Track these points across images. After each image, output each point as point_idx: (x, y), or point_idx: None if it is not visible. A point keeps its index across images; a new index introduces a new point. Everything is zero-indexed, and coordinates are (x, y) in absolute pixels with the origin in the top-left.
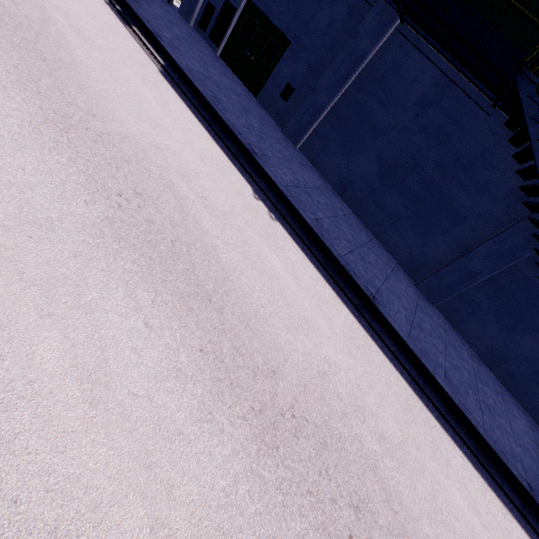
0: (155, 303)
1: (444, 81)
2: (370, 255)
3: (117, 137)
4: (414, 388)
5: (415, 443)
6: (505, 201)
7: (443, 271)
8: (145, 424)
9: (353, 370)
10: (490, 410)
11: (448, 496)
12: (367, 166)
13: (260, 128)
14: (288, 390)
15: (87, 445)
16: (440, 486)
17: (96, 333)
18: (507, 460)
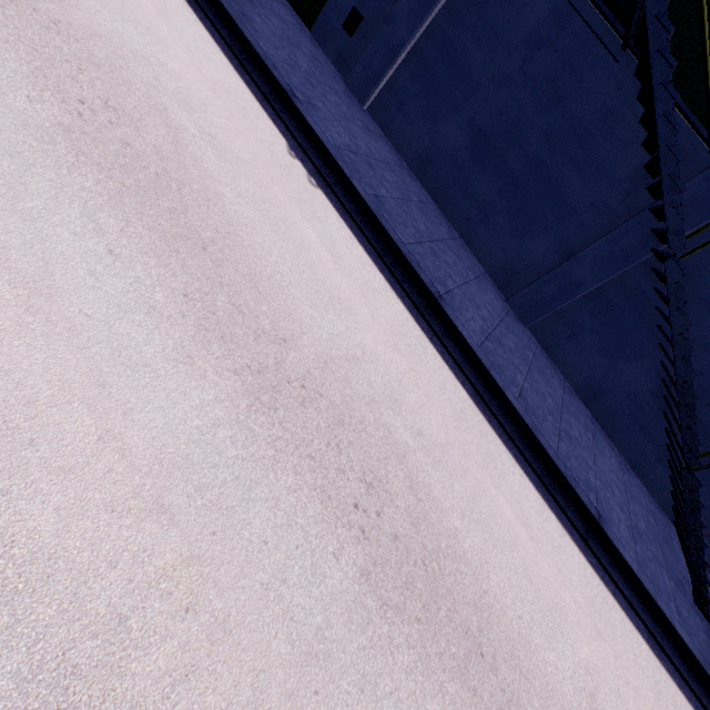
0: (125, 233)
1: (563, 8)
2: (448, 254)
3: (82, 32)
4: (477, 402)
5: (463, 449)
6: (625, 186)
7: (540, 281)
8: (100, 347)
9: (396, 364)
10: (572, 441)
11: (493, 503)
12: (456, 136)
13: (310, 70)
14: (301, 362)
15: (20, 346)
16: (484, 493)
17: (38, 244)
18: (577, 486)
